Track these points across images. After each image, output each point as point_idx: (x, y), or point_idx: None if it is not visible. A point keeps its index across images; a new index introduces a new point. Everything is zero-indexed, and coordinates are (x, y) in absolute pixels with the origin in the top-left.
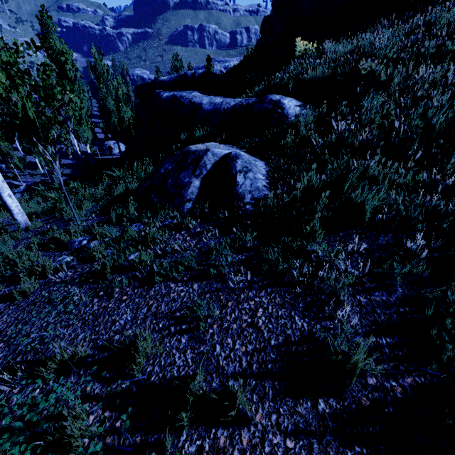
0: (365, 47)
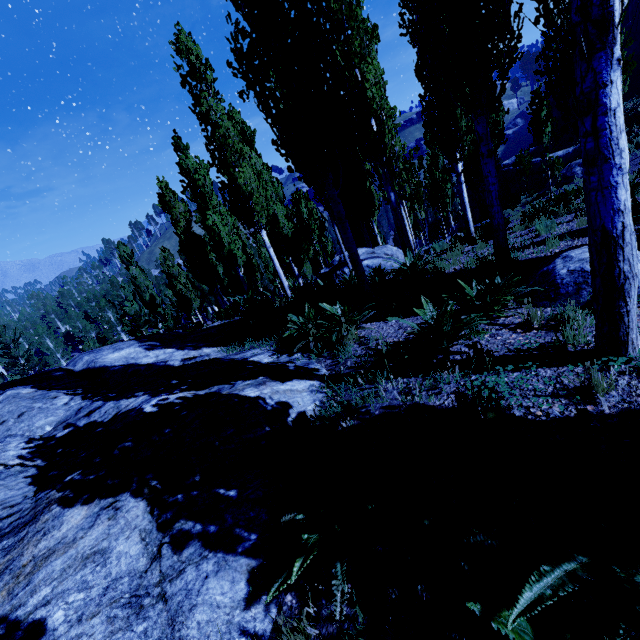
0: (639, 100)
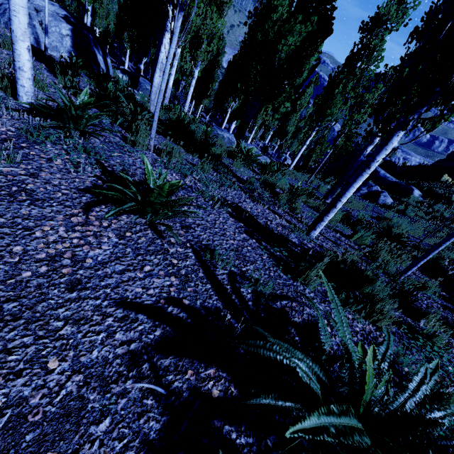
0: None
